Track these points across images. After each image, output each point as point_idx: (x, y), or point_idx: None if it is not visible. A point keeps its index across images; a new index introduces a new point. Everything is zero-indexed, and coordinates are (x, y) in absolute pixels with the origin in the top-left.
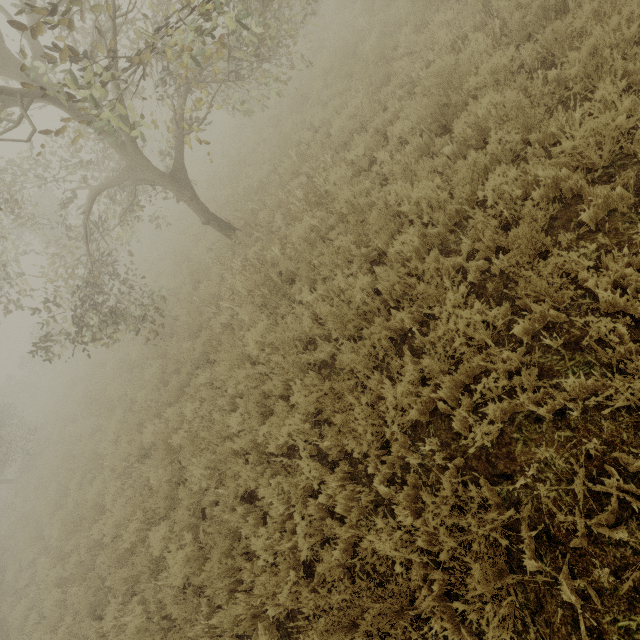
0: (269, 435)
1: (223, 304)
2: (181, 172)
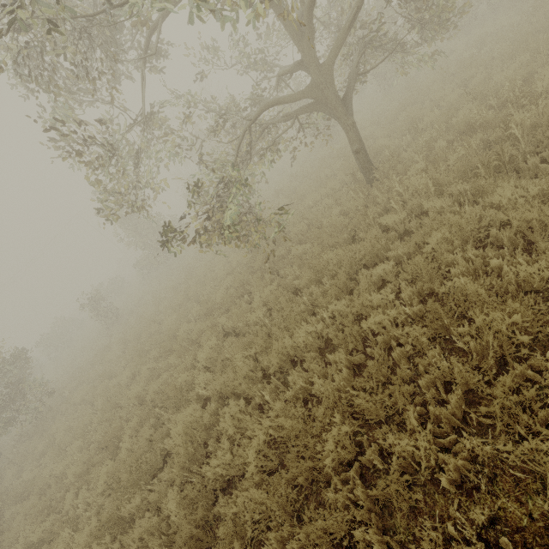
0: None
1: (393, 205)
2: (349, 101)
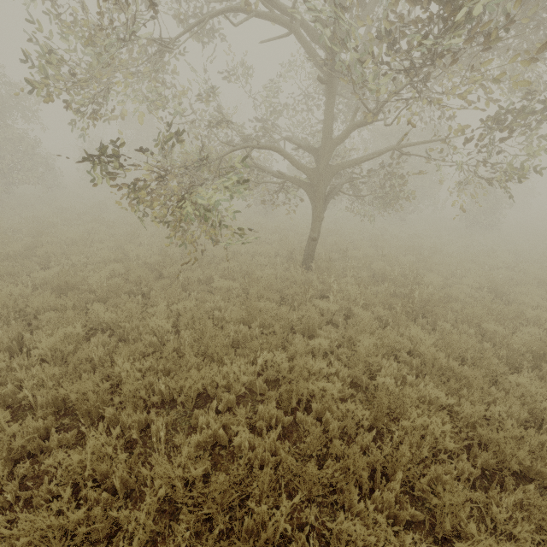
0: (493, 417)
1: (332, 296)
2: (327, 203)
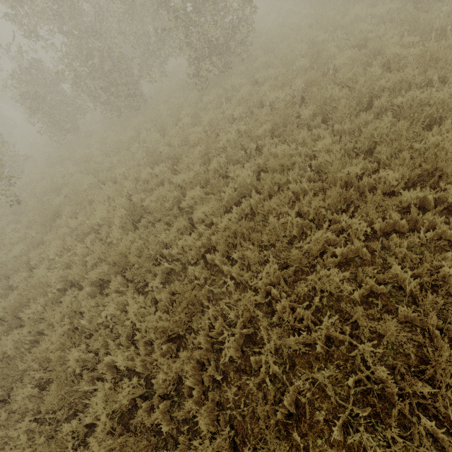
0: None
1: None
2: None
